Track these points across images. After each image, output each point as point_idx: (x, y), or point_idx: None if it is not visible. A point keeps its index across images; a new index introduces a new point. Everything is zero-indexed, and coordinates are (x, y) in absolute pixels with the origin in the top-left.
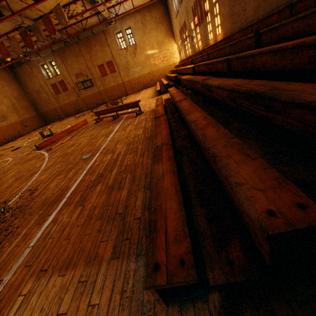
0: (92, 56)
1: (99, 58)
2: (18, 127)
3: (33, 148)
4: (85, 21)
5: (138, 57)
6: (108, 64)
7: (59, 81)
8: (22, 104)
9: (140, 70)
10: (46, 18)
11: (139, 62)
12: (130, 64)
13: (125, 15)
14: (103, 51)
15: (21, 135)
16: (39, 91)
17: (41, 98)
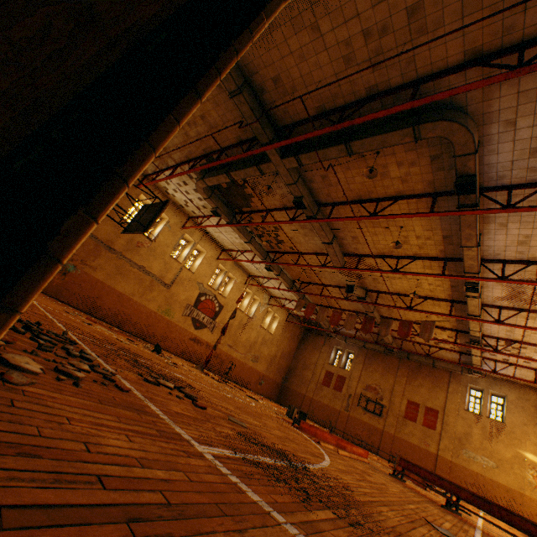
0: (409, 384)
1: (419, 392)
2: (255, 376)
3: (281, 417)
4: (434, 348)
5: (498, 444)
6: (428, 410)
7: (339, 374)
8: (281, 362)
9: (488, 466)
10: (406, 322)
11: (494, 452)
12: (471, 441)
13: (504, 379)
14: (432, 391)
15: (248, 386)
16: (308, 365)
17: (302, 372)
